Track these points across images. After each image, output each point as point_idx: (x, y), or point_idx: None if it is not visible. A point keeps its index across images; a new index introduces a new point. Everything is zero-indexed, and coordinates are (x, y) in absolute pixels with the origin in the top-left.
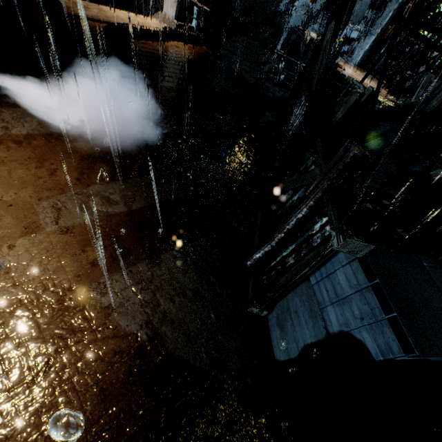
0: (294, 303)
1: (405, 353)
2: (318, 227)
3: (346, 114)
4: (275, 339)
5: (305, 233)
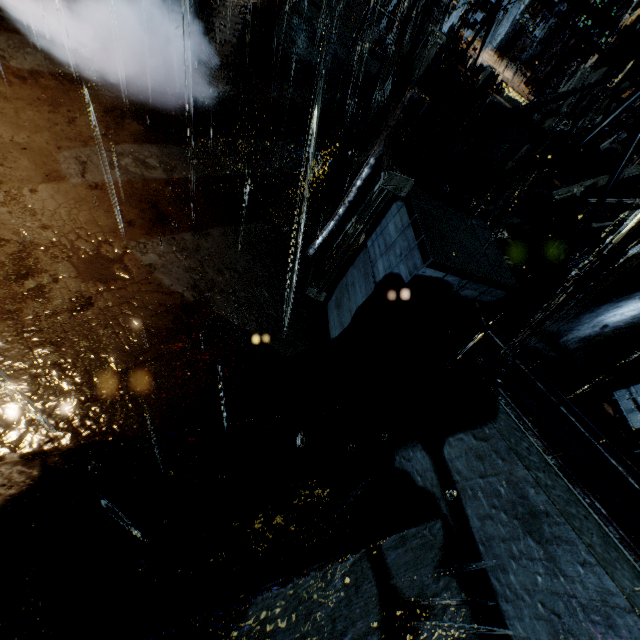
0: (352, 276)
1: (424, 264)
2: (377, 186)
3: (426, 72)
4: (332, 321)
5: (367, 198)
